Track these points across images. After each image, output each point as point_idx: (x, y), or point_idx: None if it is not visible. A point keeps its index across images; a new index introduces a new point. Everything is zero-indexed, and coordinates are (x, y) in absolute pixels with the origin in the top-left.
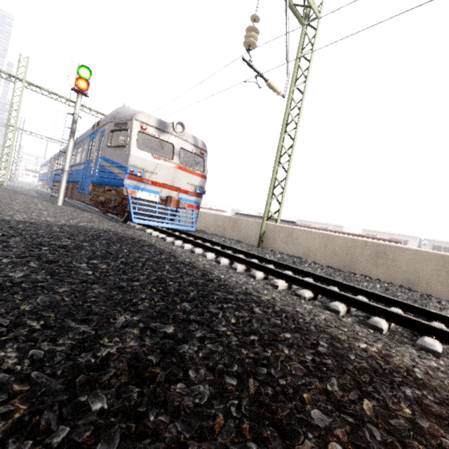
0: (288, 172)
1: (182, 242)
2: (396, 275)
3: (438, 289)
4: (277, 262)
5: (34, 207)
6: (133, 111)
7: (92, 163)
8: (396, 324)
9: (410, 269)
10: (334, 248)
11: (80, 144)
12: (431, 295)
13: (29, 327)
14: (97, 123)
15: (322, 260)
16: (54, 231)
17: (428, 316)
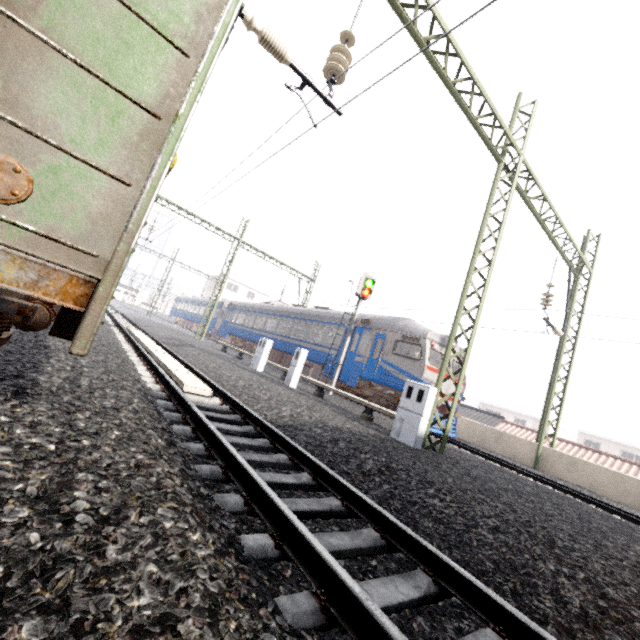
0: (563, 401)
1: (484, 459)
2: None
3: None
4: (585, 494)
5: (356, 409)
6: (422, 329)
7: (359, 358)
8: None
9: None
10: (625, 487)
11: (319, 324)
12: None
13: (627, 534)
14: (363, 320)
15: (613, 496)
16: (465, 458)
17: None
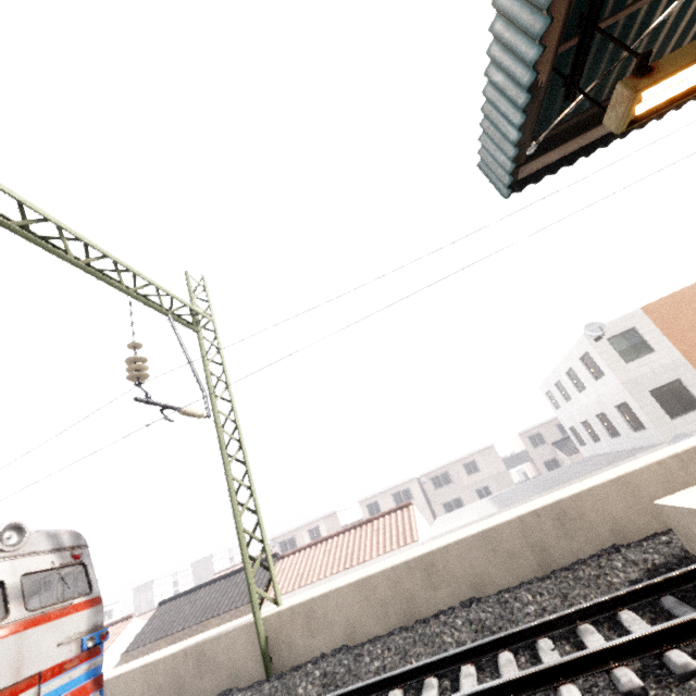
0: (259, 512)
1: None
2: (459, 587)
3: (500, 576)
4: None
5: None
6: None
7: None
8: (530, 694)
9: (465, 569)
10: (379, 596)
11: None
12: (501, 588)
13: None
14: None
15: (375, 626)
16: None
17: (528, 636)
